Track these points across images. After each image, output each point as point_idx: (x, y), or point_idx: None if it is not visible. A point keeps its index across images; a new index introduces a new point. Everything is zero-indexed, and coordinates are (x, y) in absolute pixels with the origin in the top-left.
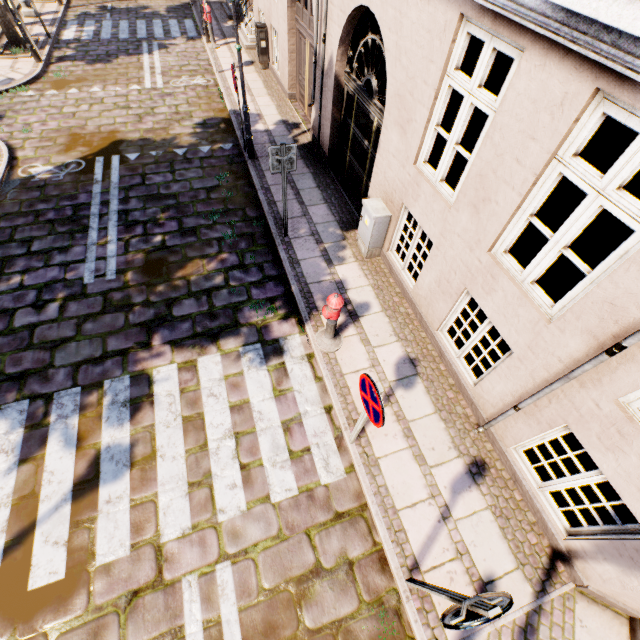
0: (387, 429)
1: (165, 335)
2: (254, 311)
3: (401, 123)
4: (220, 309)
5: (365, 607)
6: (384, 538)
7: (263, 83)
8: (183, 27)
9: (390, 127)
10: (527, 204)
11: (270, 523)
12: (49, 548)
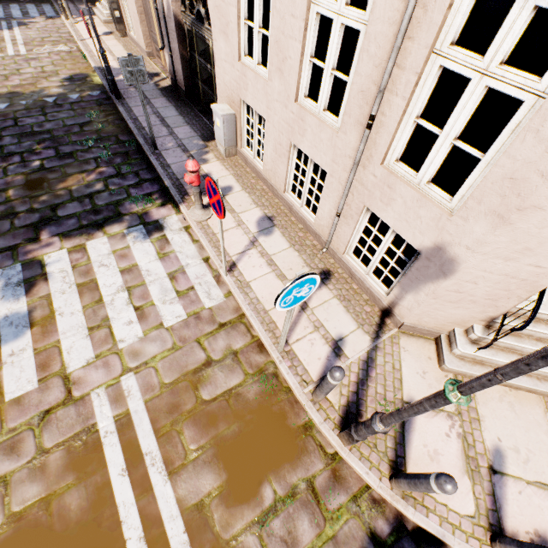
0: (254, 263)
1: (52, 230)
2: (134, 204)
3: (223, 29)
4: (103, 206)
5: (250, 377)
6: (259, 329)
7: (123, 47)
8: (41, 9)
9: (218, 37)
10: (307, 49)
11: (165, 341)
12: None
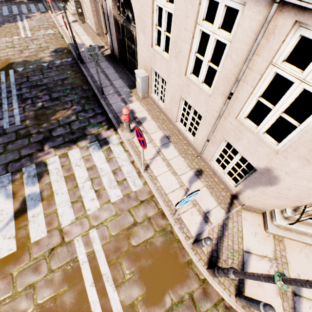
0: (159, 165)
1: (50, 144)
2: (92, 128)
3: (143, 29)
4: (76, 130)
5: (157, 233)
6: (162, 205)
7: (83, 29)
8: (37, 7)
9: (139, 33)
10: (193, 48)
11: (111, 210)
12: (6, 240)
